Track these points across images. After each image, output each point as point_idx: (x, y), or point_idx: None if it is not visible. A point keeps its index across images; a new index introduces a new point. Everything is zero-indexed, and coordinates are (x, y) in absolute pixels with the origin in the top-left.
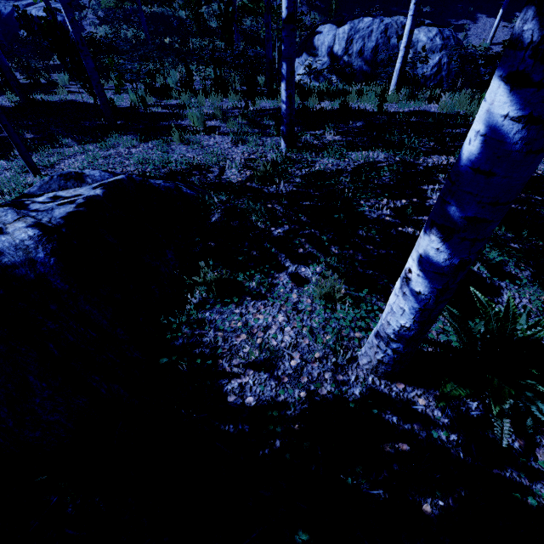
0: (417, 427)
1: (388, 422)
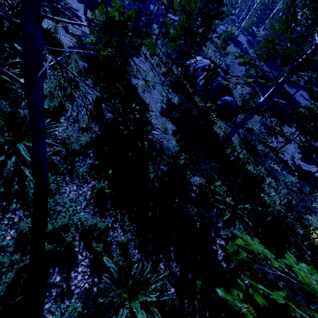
0: None
1: None
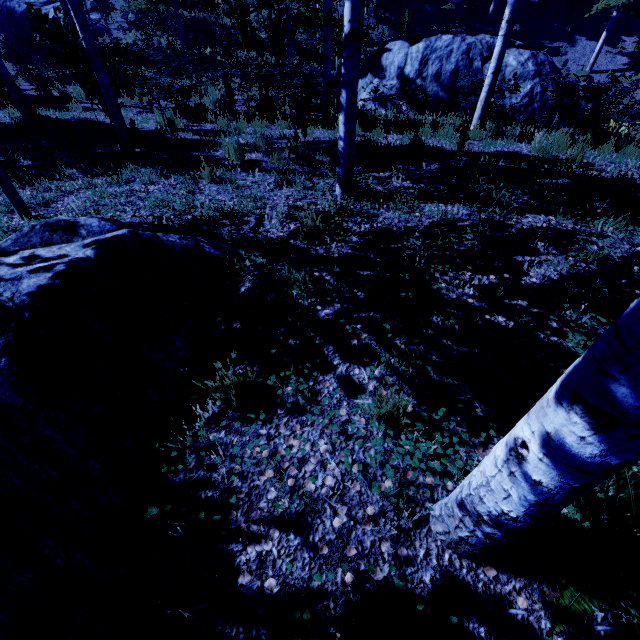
0: None
1: (472, 635)
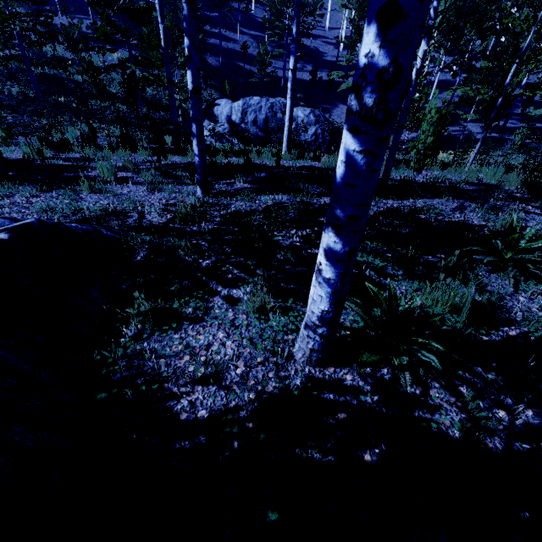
0: (349, 397)
1: (326, 400)
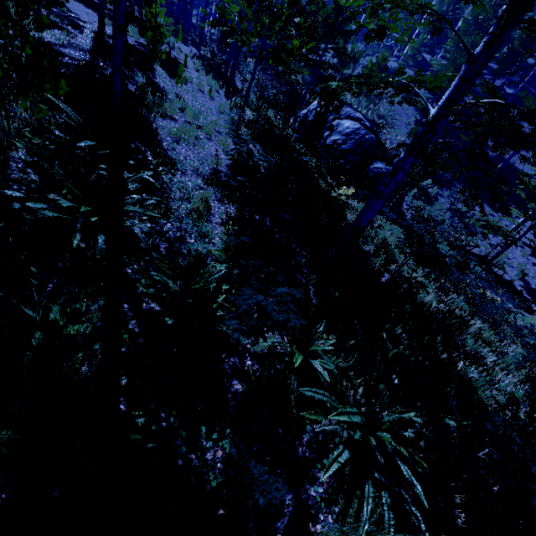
0: None
1: None
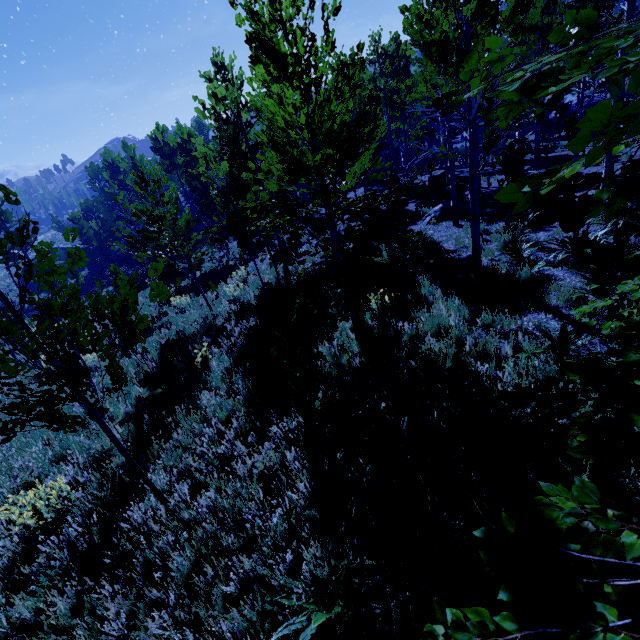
0: None
1: None
